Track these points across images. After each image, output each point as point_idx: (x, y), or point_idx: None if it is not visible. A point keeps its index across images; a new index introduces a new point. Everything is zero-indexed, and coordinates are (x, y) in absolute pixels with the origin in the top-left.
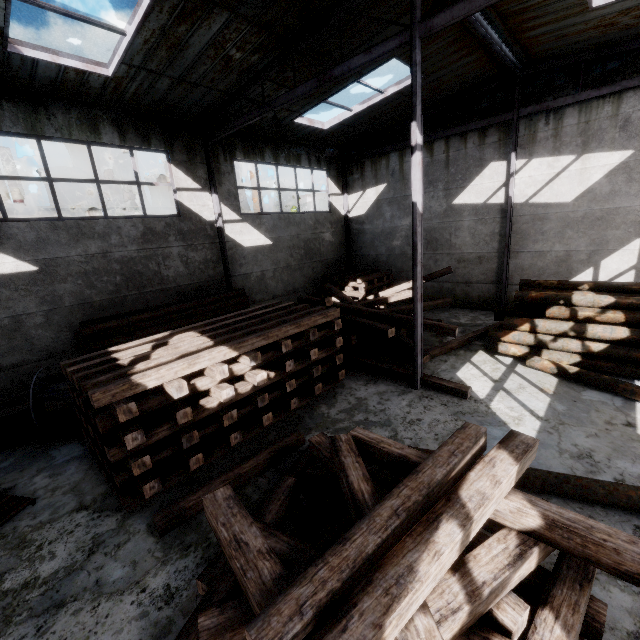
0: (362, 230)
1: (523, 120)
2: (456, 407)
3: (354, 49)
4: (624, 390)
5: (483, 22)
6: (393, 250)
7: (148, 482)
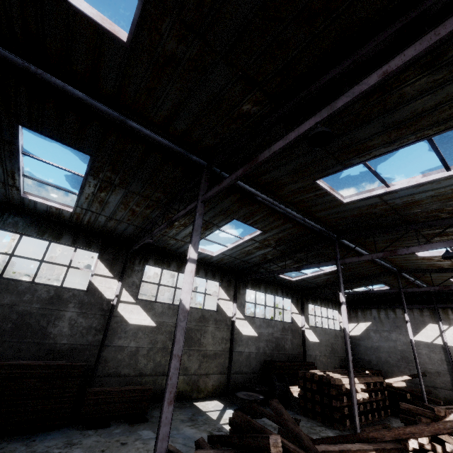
0: (358, 343)
1: (440, 309)
2: None
3: (369, 281)
4: None
5: (415, 281)
6: (380, 358)
7: (347, 419)
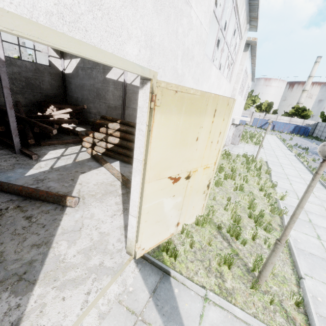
0: (71, 82)
1: None
2: (21, 161)
3: None
4: (100, 162)
5: None
6: (84, 96)
7: None
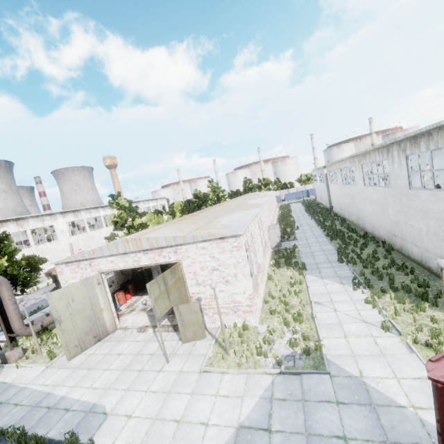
0: None
1: None
2: None
3: None
4: None
5: None
6: None
7: None
